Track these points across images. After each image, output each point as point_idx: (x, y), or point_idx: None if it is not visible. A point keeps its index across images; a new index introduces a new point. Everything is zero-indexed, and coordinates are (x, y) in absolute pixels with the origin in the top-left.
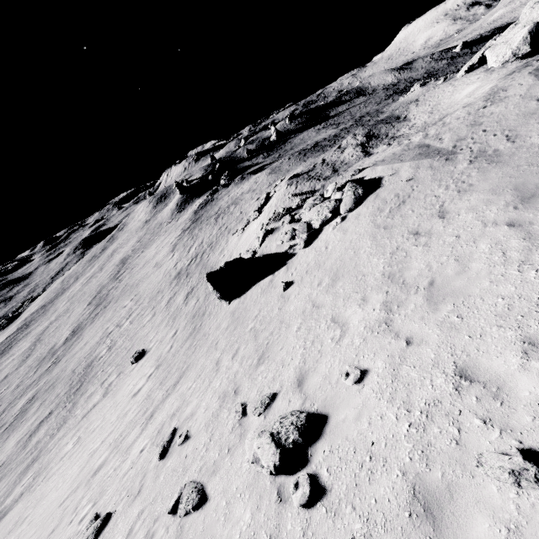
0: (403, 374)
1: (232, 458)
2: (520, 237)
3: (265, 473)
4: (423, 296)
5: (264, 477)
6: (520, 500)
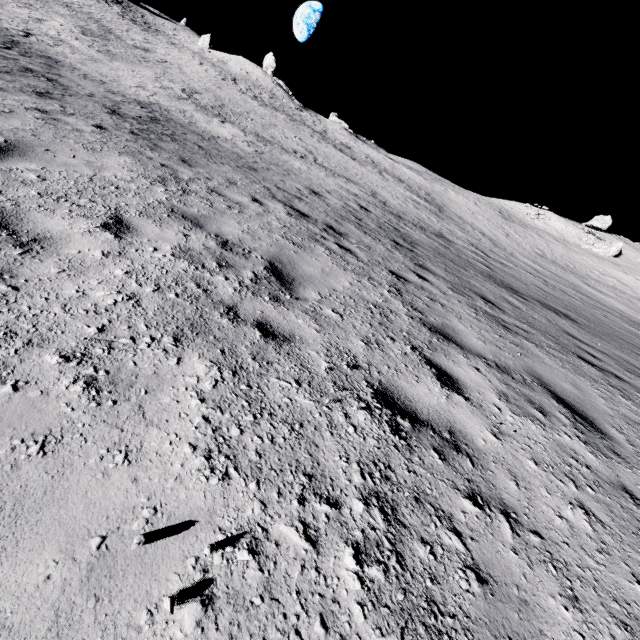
0: None
1: None
2: None
3: None
4: None
5: None
6: None
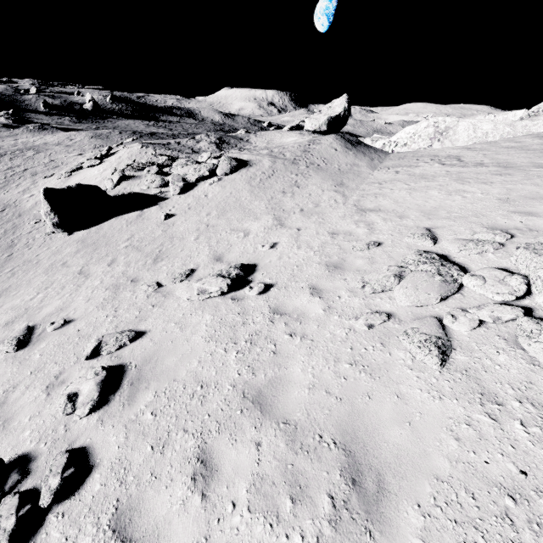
0: (302, 239)
1: (164, 306)
2: (340, 196)
3: (216, 295)
4: (299, 215)
5: (213, 300)
6: (370, 252)
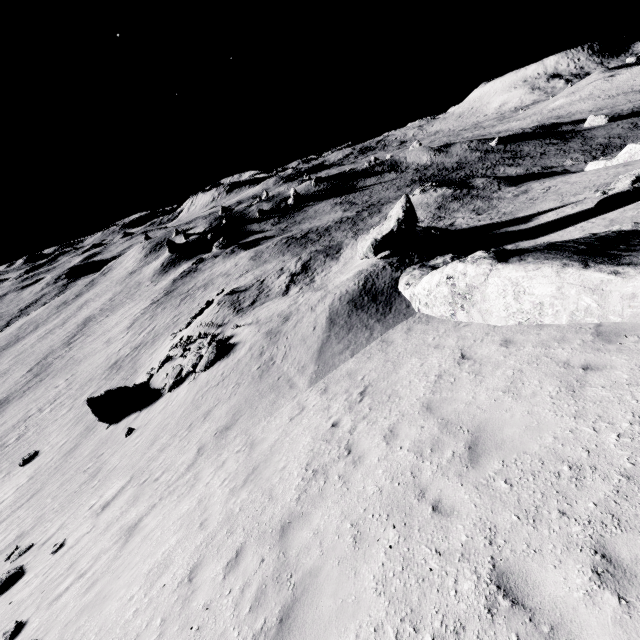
0: (65, 555)
1: None
2: (188, 464)
3: None
4: (131, 492)
5: None
6: None
